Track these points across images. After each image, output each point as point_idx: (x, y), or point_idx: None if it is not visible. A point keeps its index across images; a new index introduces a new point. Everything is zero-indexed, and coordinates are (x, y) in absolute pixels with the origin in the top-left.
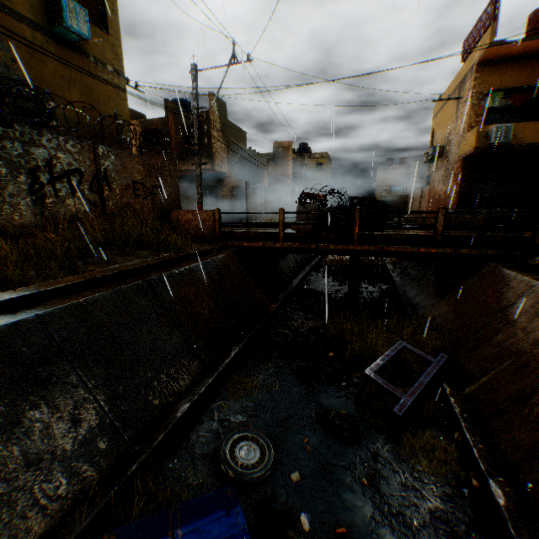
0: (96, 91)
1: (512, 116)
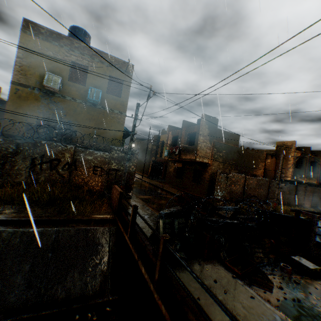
0: (104, 122)
1: None
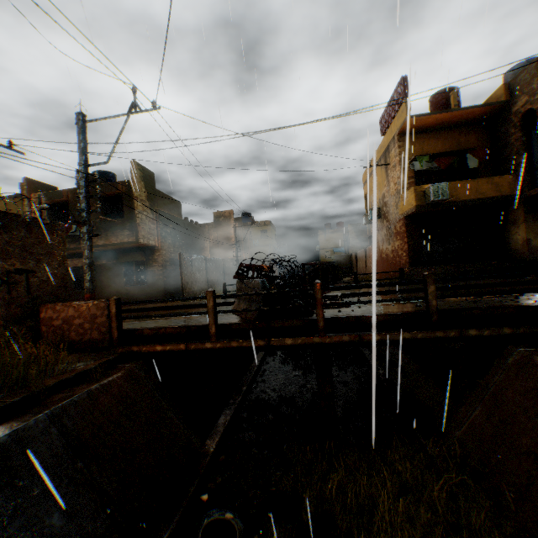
0: None
1: (440, 177)
